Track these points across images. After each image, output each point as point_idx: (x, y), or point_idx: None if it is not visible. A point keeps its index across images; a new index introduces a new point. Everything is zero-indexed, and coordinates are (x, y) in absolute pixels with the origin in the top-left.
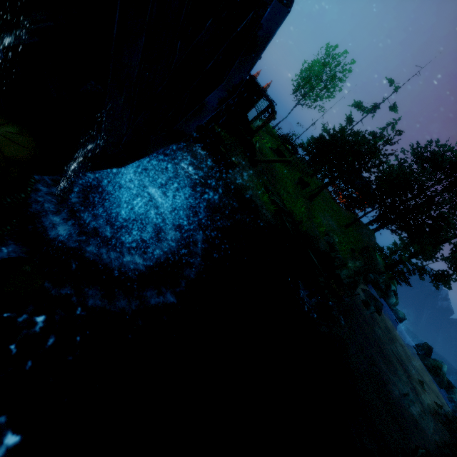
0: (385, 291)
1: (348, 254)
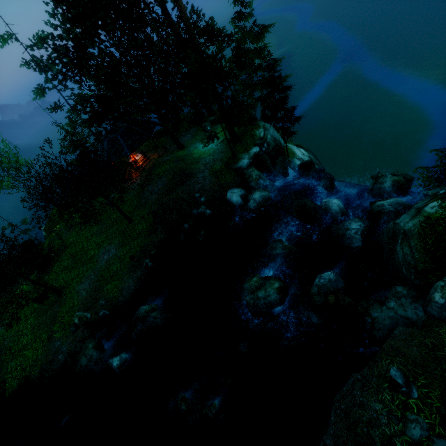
0: (226, 197)
1: (126, 274)
